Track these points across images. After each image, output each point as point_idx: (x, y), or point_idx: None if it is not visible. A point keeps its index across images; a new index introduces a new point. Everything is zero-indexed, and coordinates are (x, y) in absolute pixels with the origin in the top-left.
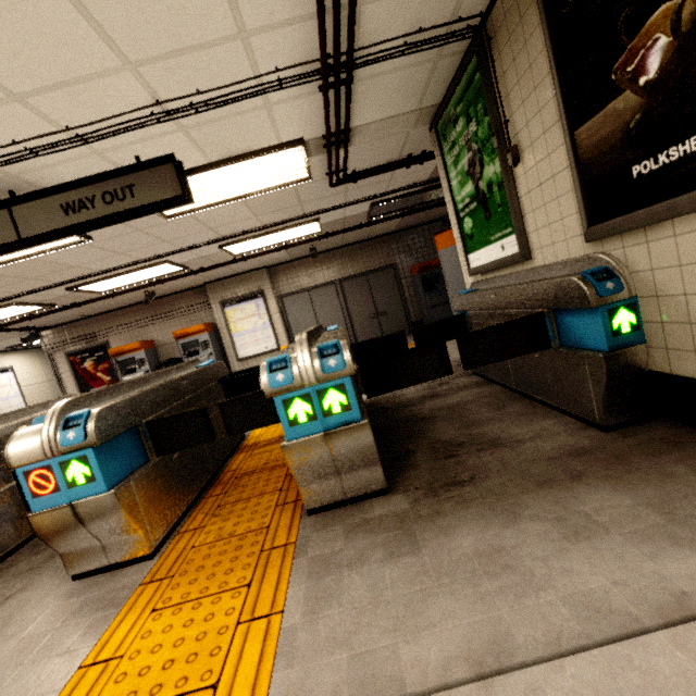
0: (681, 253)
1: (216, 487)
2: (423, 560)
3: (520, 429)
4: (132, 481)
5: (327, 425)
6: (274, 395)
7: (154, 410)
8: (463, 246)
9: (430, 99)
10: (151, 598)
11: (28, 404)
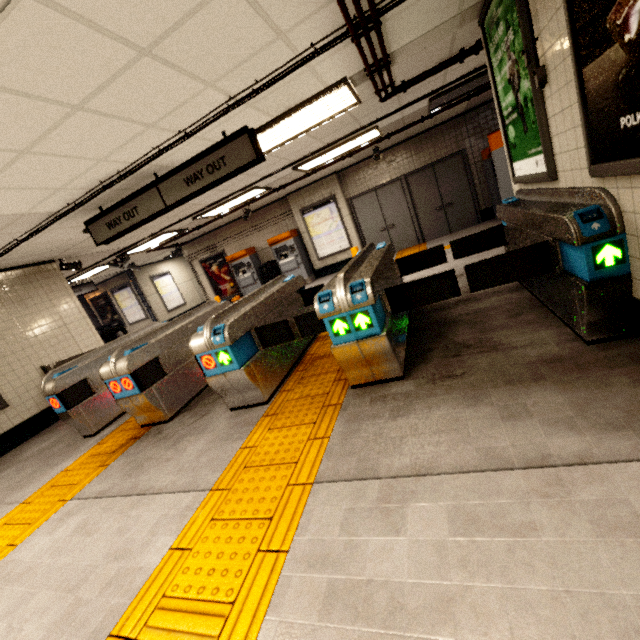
0: None
1: (301, 366)
2: (409, 421)
3: (521, 336)
4: (251, 363)
5: (358, 337)
6: (323, 317)
7: (258, 320)
8: (508, 154)
9: None
10: (268, 424)
11: (183, 296)
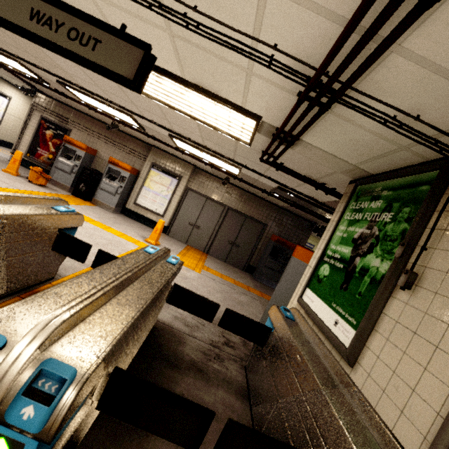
0: None
1: None
2: None
3: None
4: None
5: None
6: None
7: None
8: (310, 279)
9: (369, 166)
10: None
11: (2, 125)
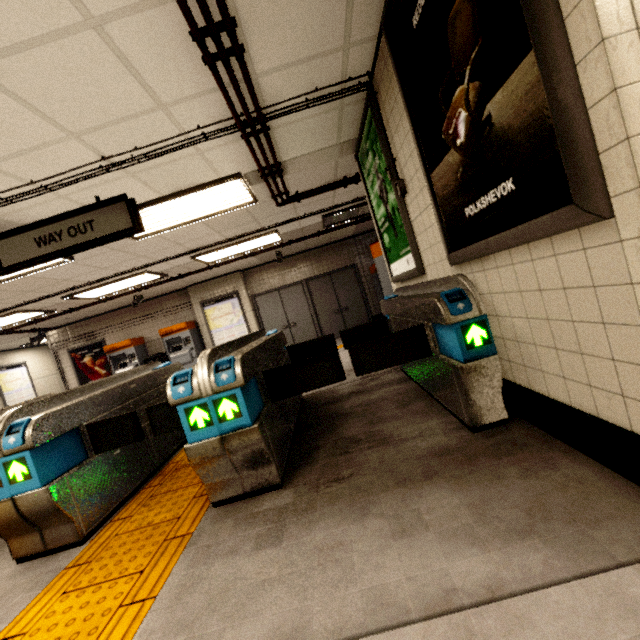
0: (503, 282)
1: (157, 478)
2: (279, 552)
3: (410, 427)
4: (67, 477)
5: (223, 430)
6: (177, 404)
7: (98, 413)
8: (386, 257)
9: (346, 135)
10: (67, 581)
11: (38, 394)
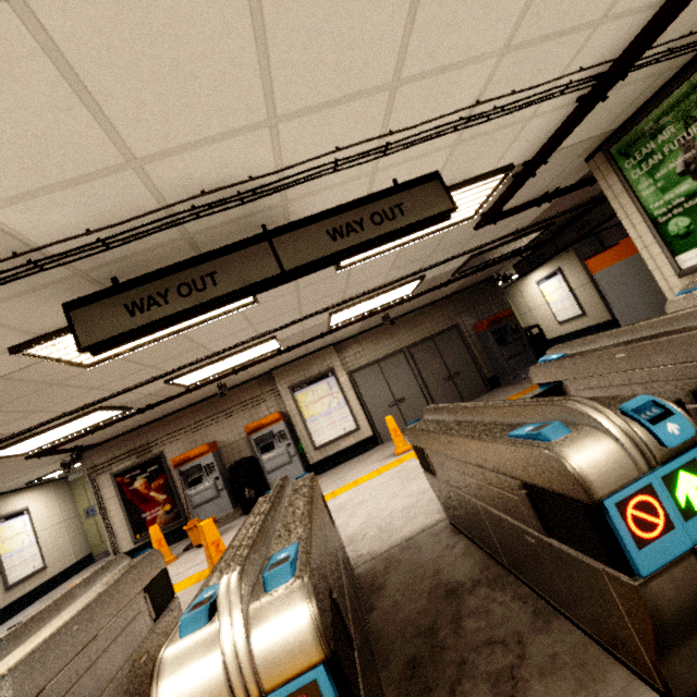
0: None
1: None
2: None
3: None
4: None
5: None
6: None
7: None
8: (667, 249)
9: (616, 122)
10: None
11: (44, 553)
